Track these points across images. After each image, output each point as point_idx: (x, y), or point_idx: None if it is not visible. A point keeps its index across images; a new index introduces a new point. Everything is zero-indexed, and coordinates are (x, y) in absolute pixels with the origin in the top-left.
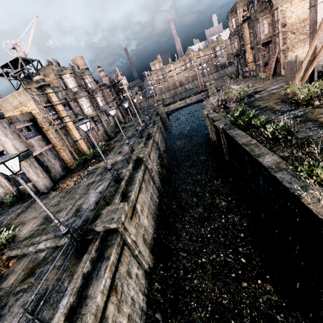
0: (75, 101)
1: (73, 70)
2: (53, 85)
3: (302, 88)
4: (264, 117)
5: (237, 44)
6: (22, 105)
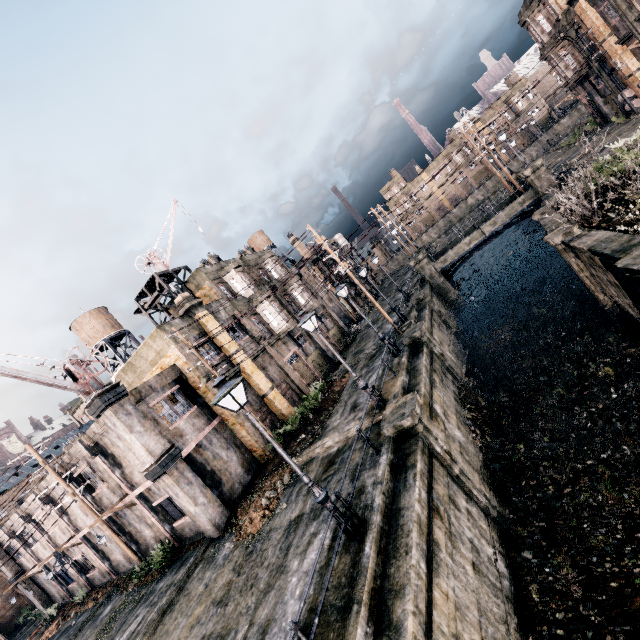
0: (252, 315)
1: (243, 259)
2: (211, 299)
3: None
4: None
5: (573, 57)
6: (161, 355)
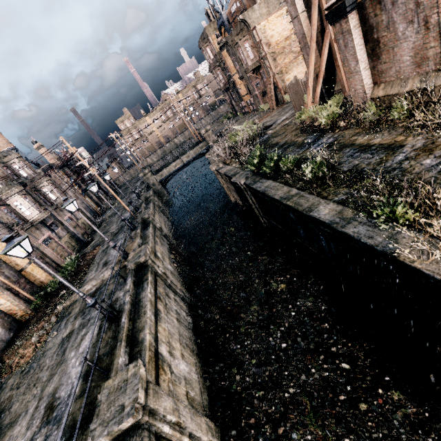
0: (2, 205)
1: None
2: None
3: (318, 110)
4: (293, 156)
5: (223, 77)
6: None
